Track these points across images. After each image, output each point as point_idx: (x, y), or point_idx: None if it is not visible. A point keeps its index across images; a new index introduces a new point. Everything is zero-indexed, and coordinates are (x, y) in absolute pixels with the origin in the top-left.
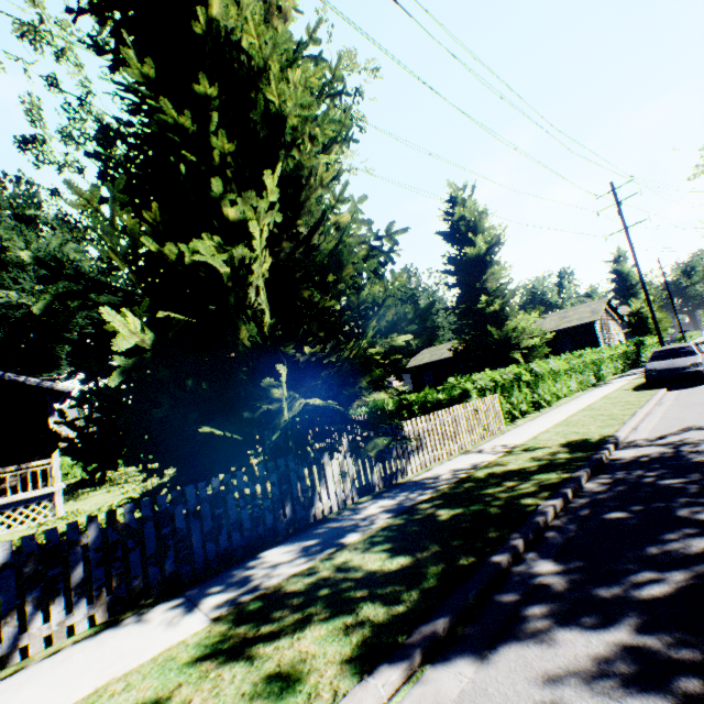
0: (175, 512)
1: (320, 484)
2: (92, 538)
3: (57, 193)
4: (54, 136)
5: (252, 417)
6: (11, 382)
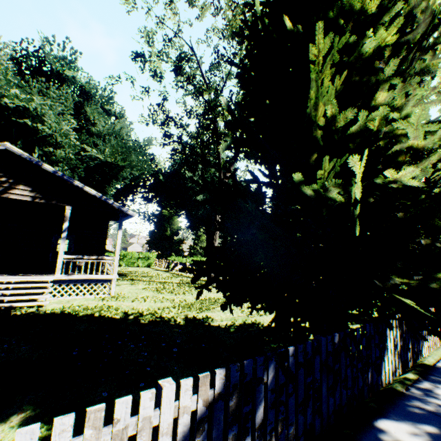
0: (314, 361)
1: (384, 353)
2: (270, 377)
3: (148, 90)
4: (157, 53)
5: (383, 286)
6: (103, 202)
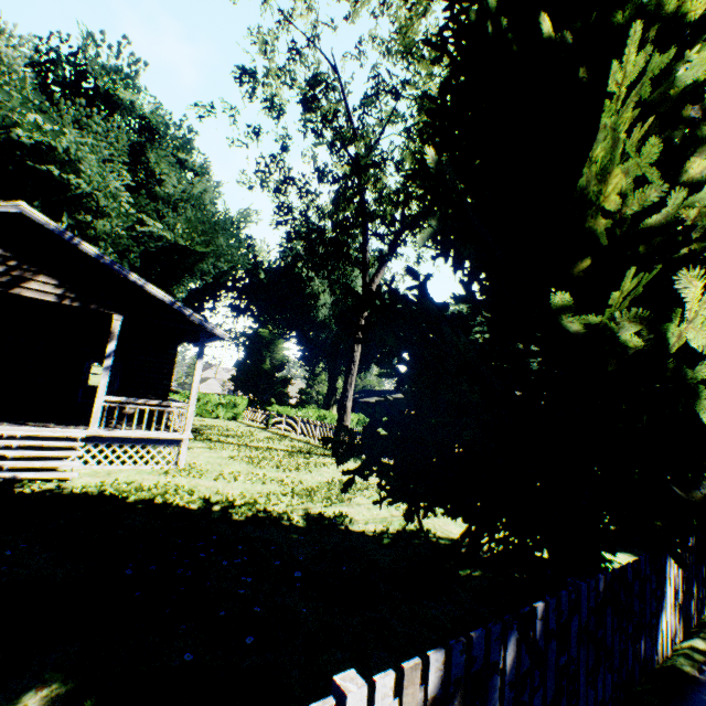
0: (570, 626)
1: (661, 606)
2: (508, 661)
3: (258, 131)
4: (277, 71)
5: (688, 498)
6: (175, 312)
